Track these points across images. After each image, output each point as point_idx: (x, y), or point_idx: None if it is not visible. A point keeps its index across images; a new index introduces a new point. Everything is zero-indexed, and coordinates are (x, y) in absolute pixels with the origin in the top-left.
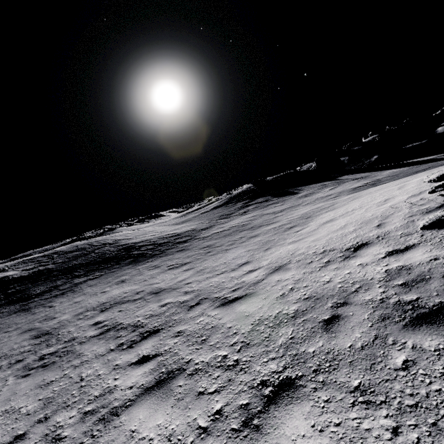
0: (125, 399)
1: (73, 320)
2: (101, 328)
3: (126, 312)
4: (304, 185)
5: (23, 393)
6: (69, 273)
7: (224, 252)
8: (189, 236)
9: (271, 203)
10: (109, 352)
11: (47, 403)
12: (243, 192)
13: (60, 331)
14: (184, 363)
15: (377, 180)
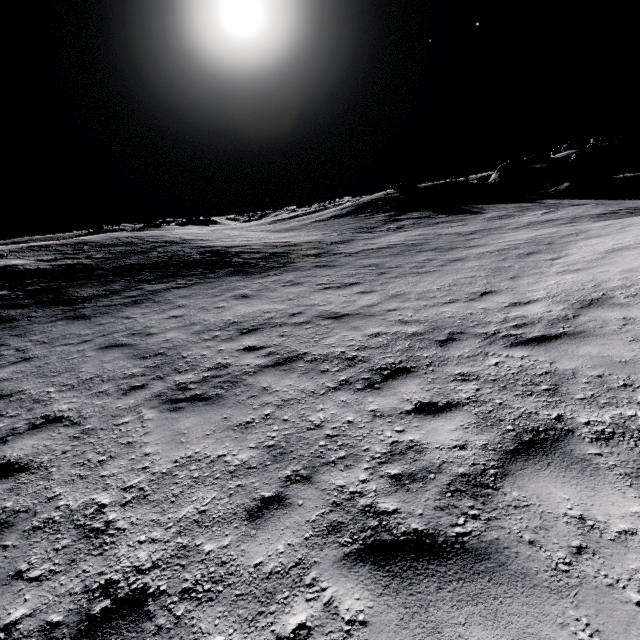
0: (474, 463)
1: (196, 341)
2: (269, 356)
3: (298, 339)
4: (485, 204)
5: (199, 434)
6: (126, 275)
7: (417, 275)
8: (319, 249)
9: (441, 221)
10: (332, 390)
11: (277, 454)
12: (379, 200)
13: (184, 354)
14: (551, 420)
15: (633, 208)
